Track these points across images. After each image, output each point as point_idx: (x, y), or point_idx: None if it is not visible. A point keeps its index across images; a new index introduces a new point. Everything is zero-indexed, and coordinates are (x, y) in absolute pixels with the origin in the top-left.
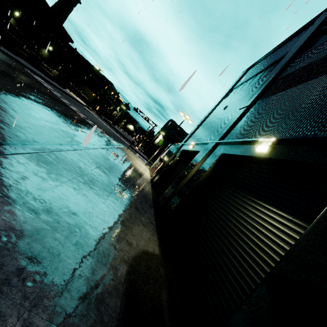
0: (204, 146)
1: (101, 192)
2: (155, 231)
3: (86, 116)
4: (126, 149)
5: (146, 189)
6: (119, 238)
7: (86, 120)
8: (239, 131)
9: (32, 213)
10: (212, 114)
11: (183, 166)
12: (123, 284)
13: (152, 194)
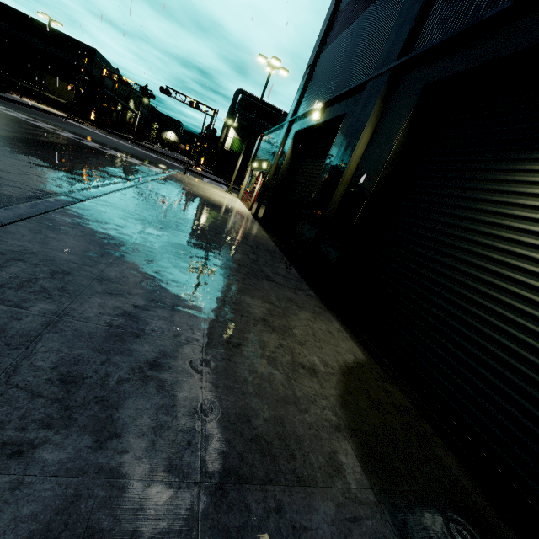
0: (352, 99)
1: (187, 275)
2: (325, 311)
3: (78, 136)
4: (183, 175)
5: (258, 233)
6: (287, 371)
7: (80, 142)
8: (459, 4)
9: (1, 461)
10: (335, 25)
11: (312, 165)
12: (381, 510)
13: (271, 239)
